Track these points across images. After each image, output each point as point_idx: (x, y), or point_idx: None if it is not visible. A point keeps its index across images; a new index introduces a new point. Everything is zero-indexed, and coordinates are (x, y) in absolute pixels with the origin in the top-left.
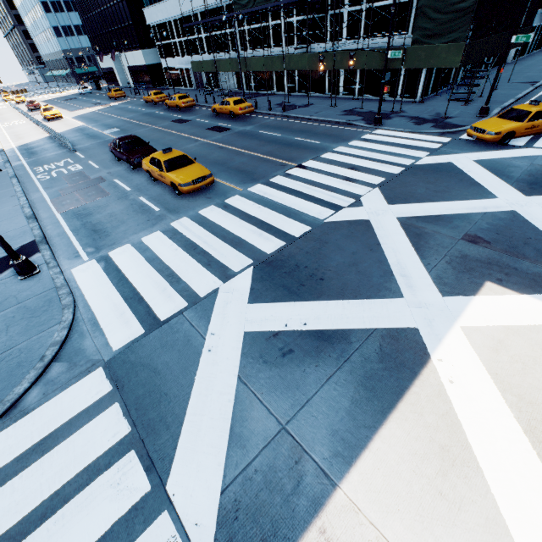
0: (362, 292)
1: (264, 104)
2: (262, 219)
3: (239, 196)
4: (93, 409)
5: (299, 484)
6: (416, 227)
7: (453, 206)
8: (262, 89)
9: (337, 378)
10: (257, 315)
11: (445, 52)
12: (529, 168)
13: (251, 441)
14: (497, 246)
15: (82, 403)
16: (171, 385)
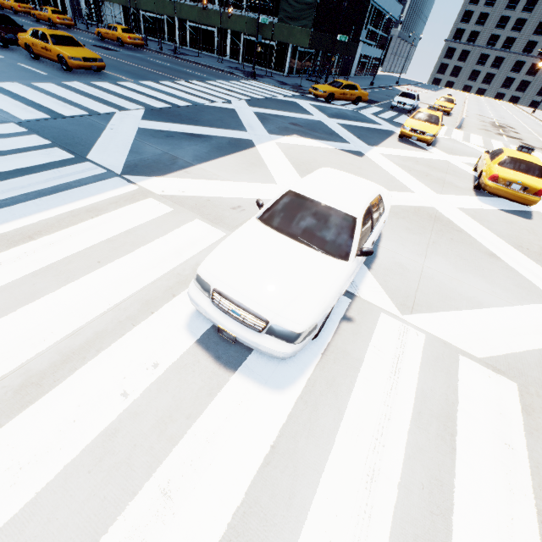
0: (223, 128)
1: (155, 46)
2: (152, 95)
3: (131, 83)
4: (13, 135)
5: (174, 164)
6: (264, 116)
7: (289, 114)
8: (152, 35)
9: (201, 146)
10: (149, 124)
11: (300, 34)
12: (337, 112)
13: (145, 153)
14: (305, 128)
15: (1, 132)
16: (82, 136)
